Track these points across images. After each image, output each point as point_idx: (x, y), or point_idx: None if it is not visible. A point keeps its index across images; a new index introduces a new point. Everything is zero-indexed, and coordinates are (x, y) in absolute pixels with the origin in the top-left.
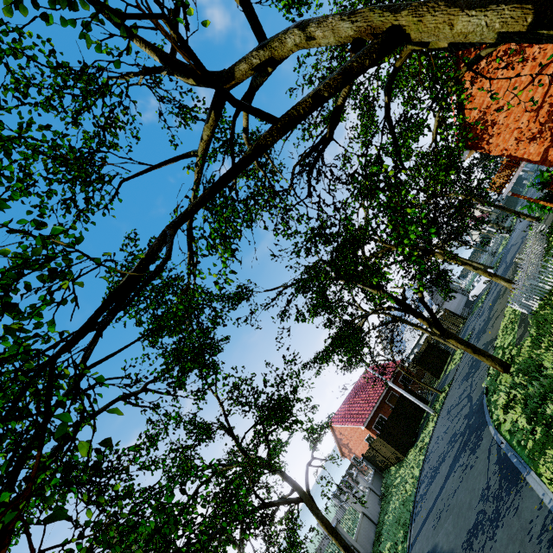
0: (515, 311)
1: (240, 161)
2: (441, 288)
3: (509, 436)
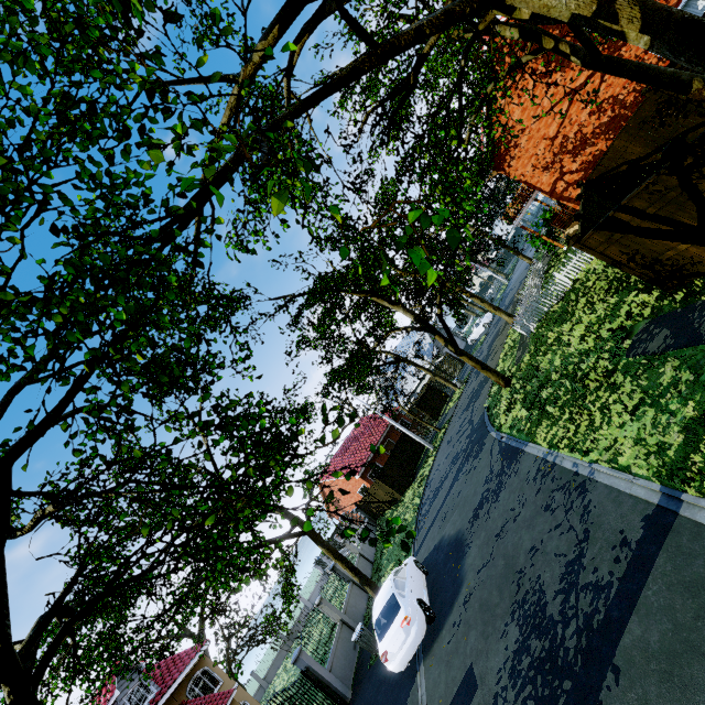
0: (514, 340)
1: (335, 80)
2: (456, 311)
3: (509, 431)
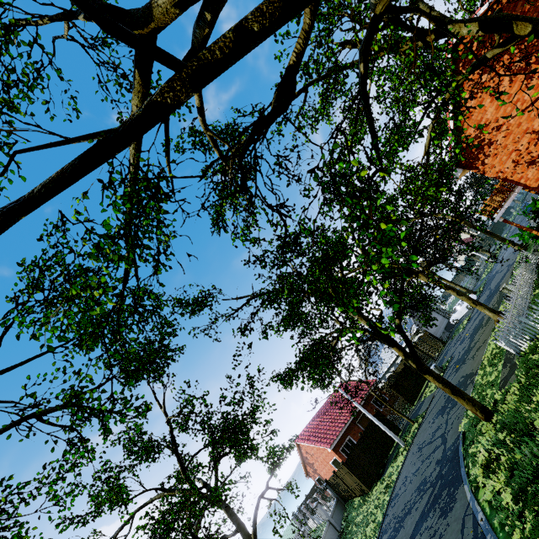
0: (499, 346)
1: (124, 124)
2: (422, 314)
3: (489, 510)
